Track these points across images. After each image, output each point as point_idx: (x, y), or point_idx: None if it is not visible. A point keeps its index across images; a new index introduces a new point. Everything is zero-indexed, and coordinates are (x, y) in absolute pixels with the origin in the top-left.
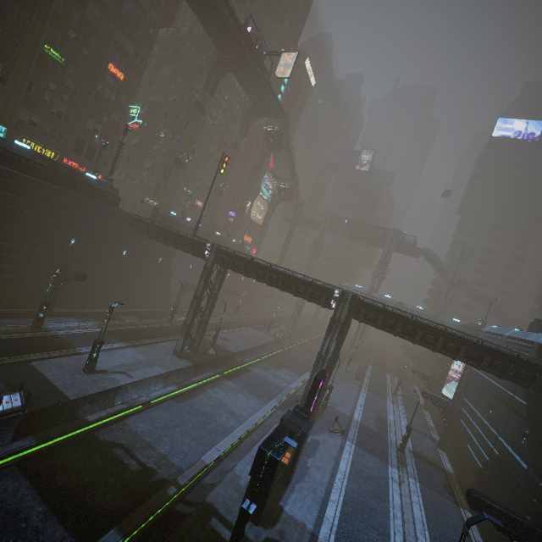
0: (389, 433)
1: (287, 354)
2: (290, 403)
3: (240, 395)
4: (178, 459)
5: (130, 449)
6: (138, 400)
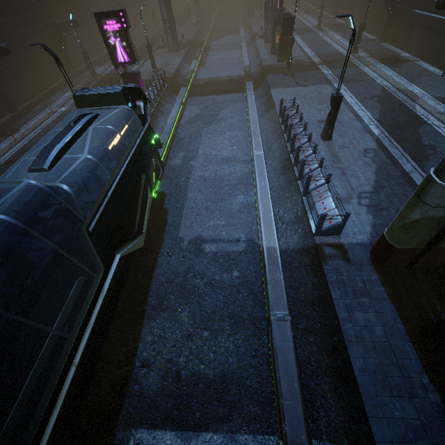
0: (308, 25)
1: (215, 30)
2: (249, 43)
3: (222, 53)
4: (234, 75)
5: (214, 81)
6: (192, 69)
